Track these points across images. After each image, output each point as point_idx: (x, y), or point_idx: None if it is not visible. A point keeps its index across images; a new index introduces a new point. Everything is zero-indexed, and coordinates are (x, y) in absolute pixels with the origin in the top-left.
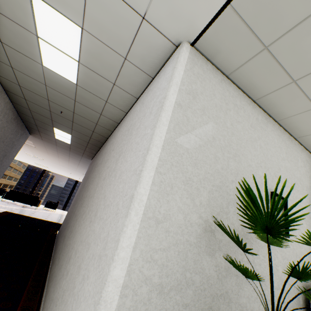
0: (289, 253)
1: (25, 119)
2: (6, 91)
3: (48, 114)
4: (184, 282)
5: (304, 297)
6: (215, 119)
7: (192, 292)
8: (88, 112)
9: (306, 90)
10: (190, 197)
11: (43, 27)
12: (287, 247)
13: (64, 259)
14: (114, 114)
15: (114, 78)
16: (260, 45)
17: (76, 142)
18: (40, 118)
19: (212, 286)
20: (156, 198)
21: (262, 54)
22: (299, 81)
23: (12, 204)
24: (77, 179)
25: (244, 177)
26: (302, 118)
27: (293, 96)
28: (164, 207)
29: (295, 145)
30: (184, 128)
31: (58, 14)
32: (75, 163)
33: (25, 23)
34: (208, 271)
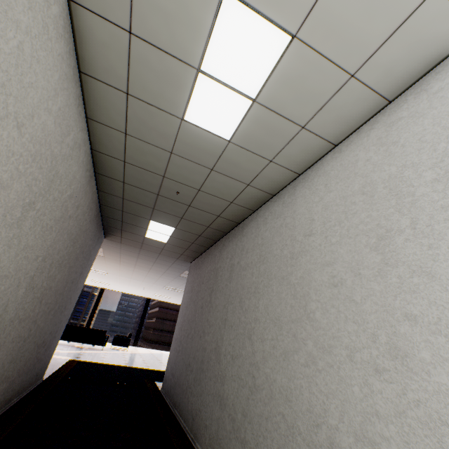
0: None
1: (108, 215)
2: (97, 175)
3: (151, 201)
4: None
5: None
6: None
7: None
8: (225, 185)
9: None
10: None
11: (217, 51)
12: None
13: (289, 447)
14: (273, 180)
15: (308, 116)
16: None
17: (177, 237)
18: (133, 209)
19: None
20: None
21: None
22: None
23: (70, 347)
24: (149, 296)
25: None
26: None
27: None
28: None
29: None
30: None
31: (258, 20)
32: (158, 271)
33: (187, 51)
34: None
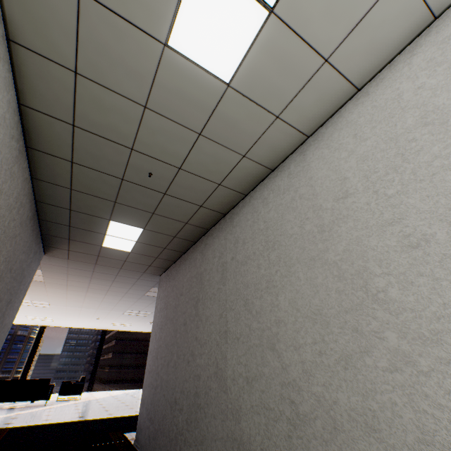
0: None
1: (49, 218)
2: (30, 152)
3: (112, 190)
4: None
5: None
6: None
7: None
8: (215, 158)
9: None
10: None
11: None
12: None
13: None
14: (276, 148)
15: (336, 42)
16: None
17: (145, 243)
18: (86, 205)
19: None
20: None
21: None
22: None
23: None
24: (106, 327)
25: None
26: None
27: None
28: None
29: None
30: None
31: None
32: (118, 292)
33: None
34: None
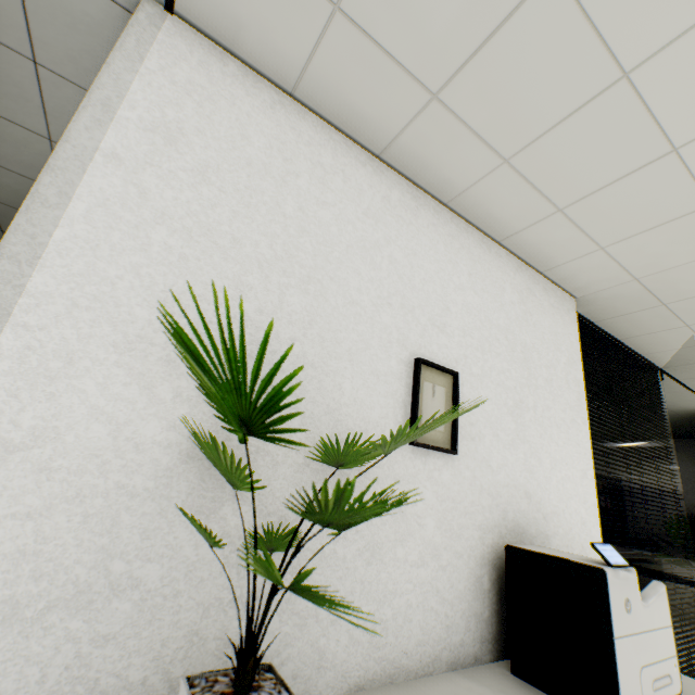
0: (460, 488)
1: None
2: None
3: None
4: (105, 586)
5: (498, 574)
6: (245, 195)
7: (131, 605)
8: None
9: (468, 117)
10: (141, 382)
11: None
12: (456, 475)
13: None
14: None
15: (41, 123)
16: (321, 2)
17: None
18: None
19: (206, 583)
20: (6, 391)
21: (336, 25)
22: (445, 96)
23: None
24: None
25: (335, 330)
26: (490, 192)
27: (450, 136)
28: (37, 410)
29: (500, 258)
30: (128, 215)
31: None
32: None
33: None
34: (194, 552)
